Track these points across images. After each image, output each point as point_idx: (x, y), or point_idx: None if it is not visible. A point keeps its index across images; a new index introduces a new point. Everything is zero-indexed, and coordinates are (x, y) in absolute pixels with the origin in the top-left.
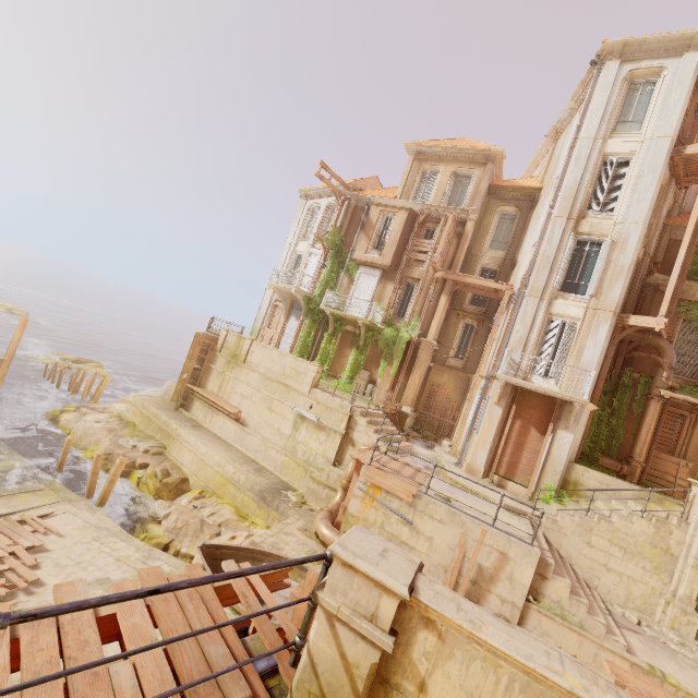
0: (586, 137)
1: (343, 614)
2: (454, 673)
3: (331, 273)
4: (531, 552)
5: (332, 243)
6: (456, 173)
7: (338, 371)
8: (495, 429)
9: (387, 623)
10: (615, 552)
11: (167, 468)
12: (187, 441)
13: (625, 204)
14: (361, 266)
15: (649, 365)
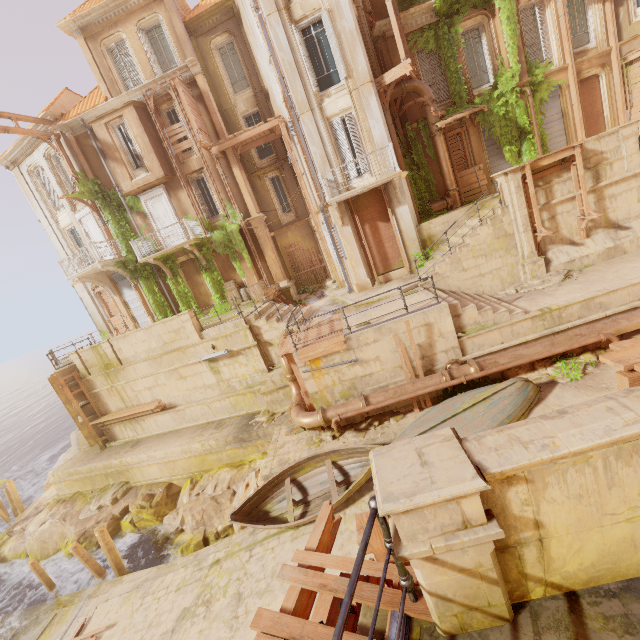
0: None
1: (439, 549)
2: (556, 495)
3: (118, 223)
4: (442, 308)
5: (90, 194)
6: (142, 30)
7: (207, 300)
8: (356, 245)
9: (481, 517)
10: (480, 261)
11: (145, 494)
12: (139, 462)
13: None
14: (140, 195)
15: (418, 111)
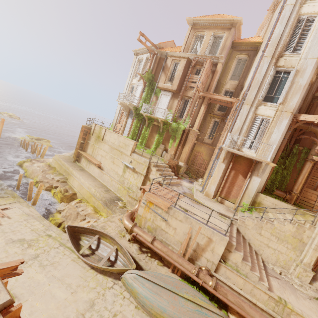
0: (289, 4)
1: None
2: None
3: (147, 94)
4: (224, 239)
5: (147, 78)
6: (214, 36)
7: (150, 144)
8: (221, 174)
9: None
10: (273, 239)
11: (66, 188)
12: (76, 176)
13: (307, 46)
14: (162, 91)
15: (309, 143)
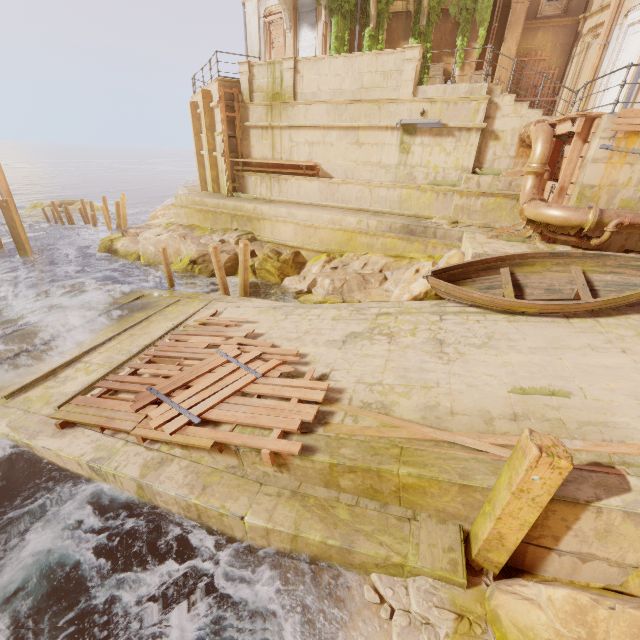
0: None
1: None
2: None
3: None
4: None
5: None
6: None
7: None
8: None
9: None
10: None
11: (272, 248)
12: (275, 216)
13: None
14: None
15: None
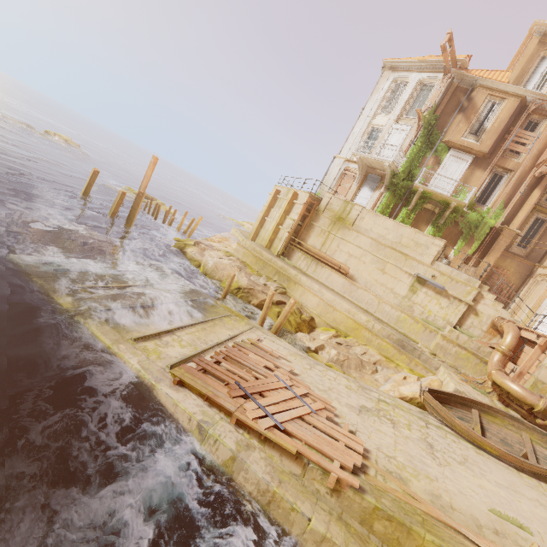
0: None
1: None
2: None
3: (418, 151)
4: None
5: (427, 122)
6: None
7: None
8: None
9: None
10: None
11: (298, 307)
12: (309, 286)
13: None
14: (453, 149)
15: None
